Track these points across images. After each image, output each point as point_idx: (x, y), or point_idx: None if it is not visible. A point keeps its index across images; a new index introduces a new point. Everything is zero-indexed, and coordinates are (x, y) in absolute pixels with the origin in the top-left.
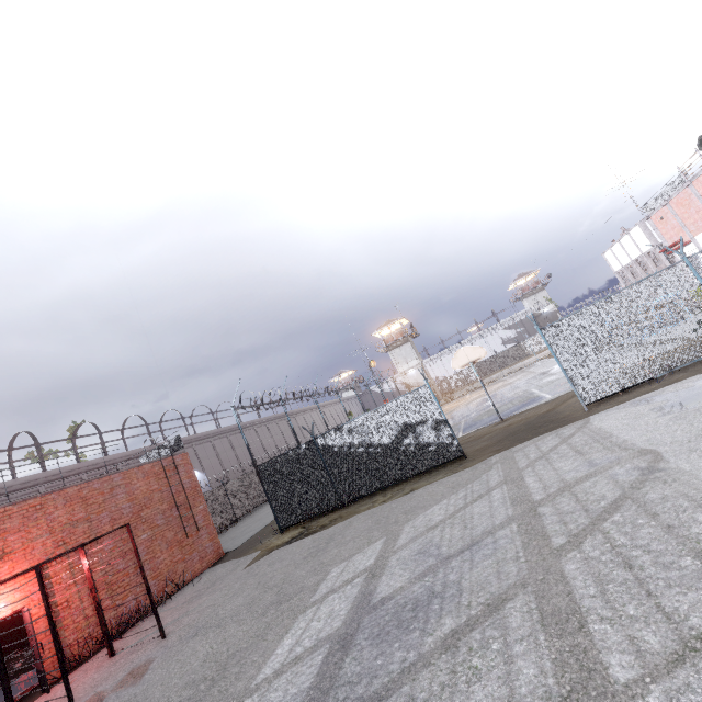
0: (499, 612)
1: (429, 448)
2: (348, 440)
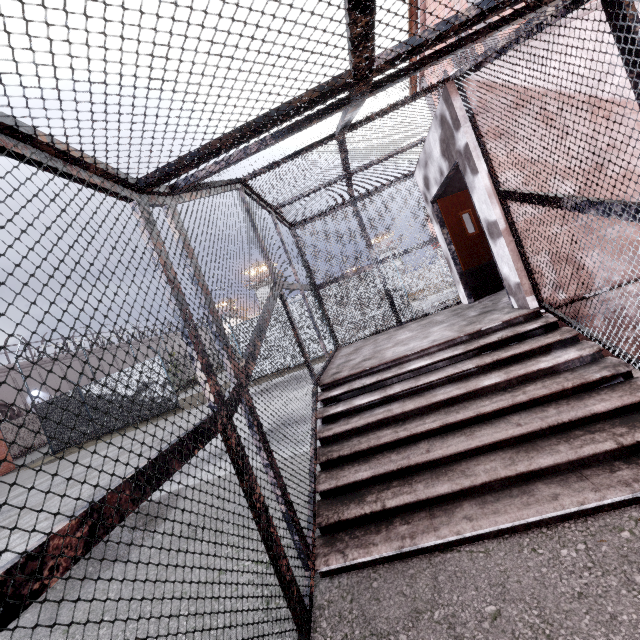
0: (5, 520)
1: (158, 400)
2: (104, 391)
